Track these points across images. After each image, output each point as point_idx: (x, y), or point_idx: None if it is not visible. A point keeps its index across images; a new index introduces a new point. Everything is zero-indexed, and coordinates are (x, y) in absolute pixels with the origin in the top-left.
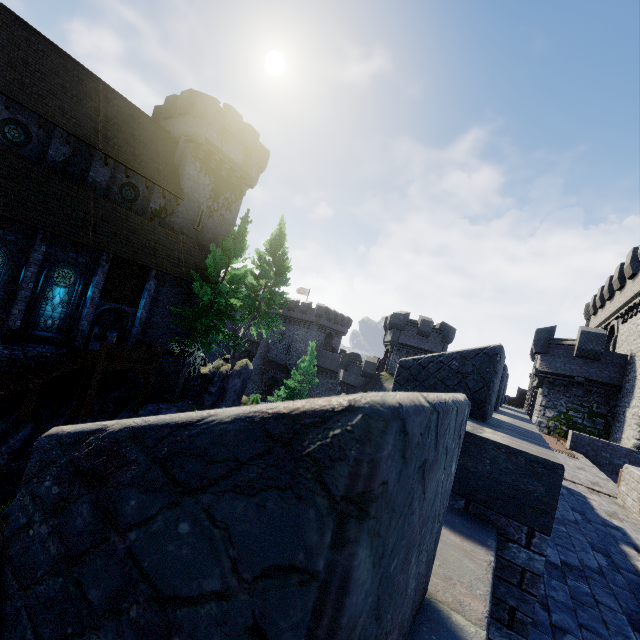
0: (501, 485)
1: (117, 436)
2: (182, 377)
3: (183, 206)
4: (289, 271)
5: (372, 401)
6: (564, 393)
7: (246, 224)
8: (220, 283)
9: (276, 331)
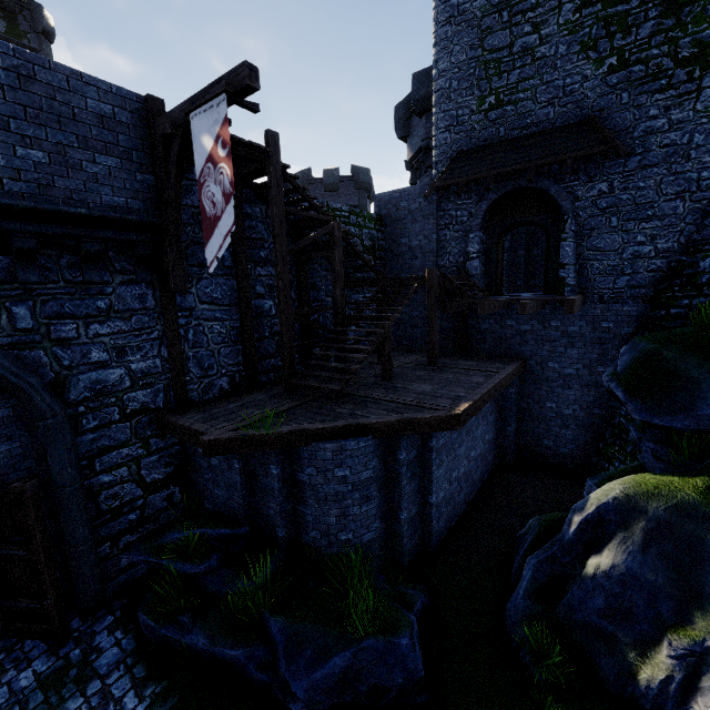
0: None
1: None
2: None
3: None
4: None
5: None
6: (426, 173)
7: None
8: None
9: None
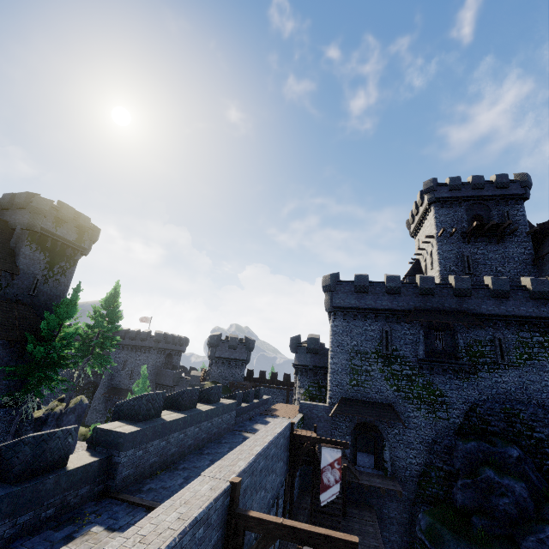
0: (115, 442)
1: (1, 446)
2: (14, 425)
3: (18, 279)
4: (118, 318)
5: (29, 435)
6: (307, 376)
7: (77, 292)
8: (53, 340)
9: (119, 359)
